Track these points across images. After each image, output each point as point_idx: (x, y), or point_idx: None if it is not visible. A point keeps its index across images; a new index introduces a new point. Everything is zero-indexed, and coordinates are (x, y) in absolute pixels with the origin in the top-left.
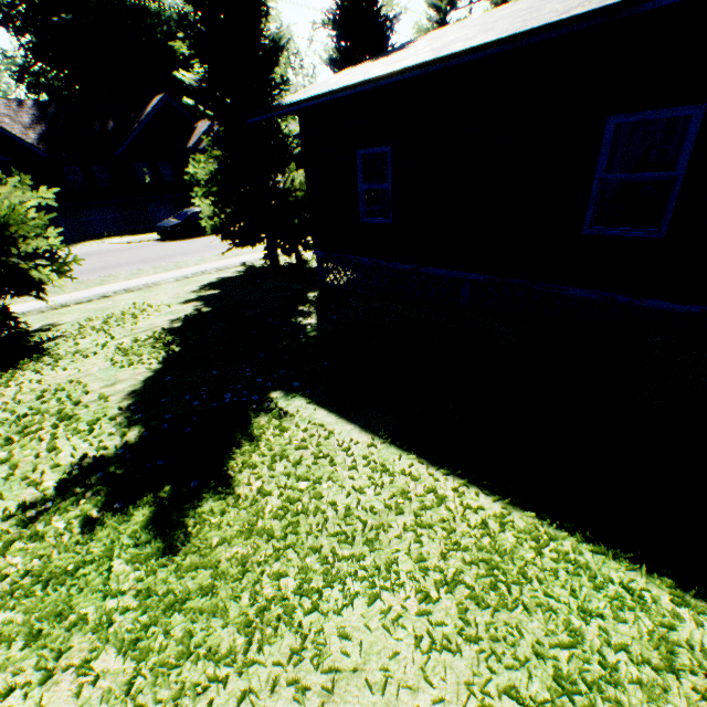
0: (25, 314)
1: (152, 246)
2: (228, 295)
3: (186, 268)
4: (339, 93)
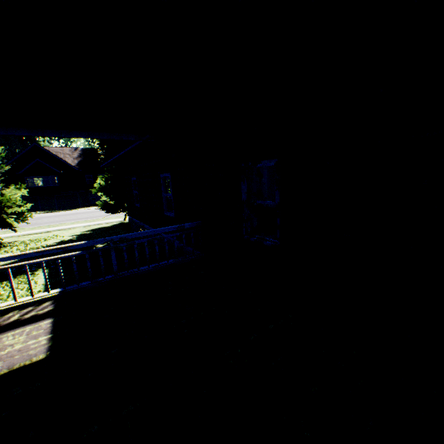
0: (13, 236)
1: (102, 211)
2: (92, 234)
3: (95, 222)
4: (108, 161)
